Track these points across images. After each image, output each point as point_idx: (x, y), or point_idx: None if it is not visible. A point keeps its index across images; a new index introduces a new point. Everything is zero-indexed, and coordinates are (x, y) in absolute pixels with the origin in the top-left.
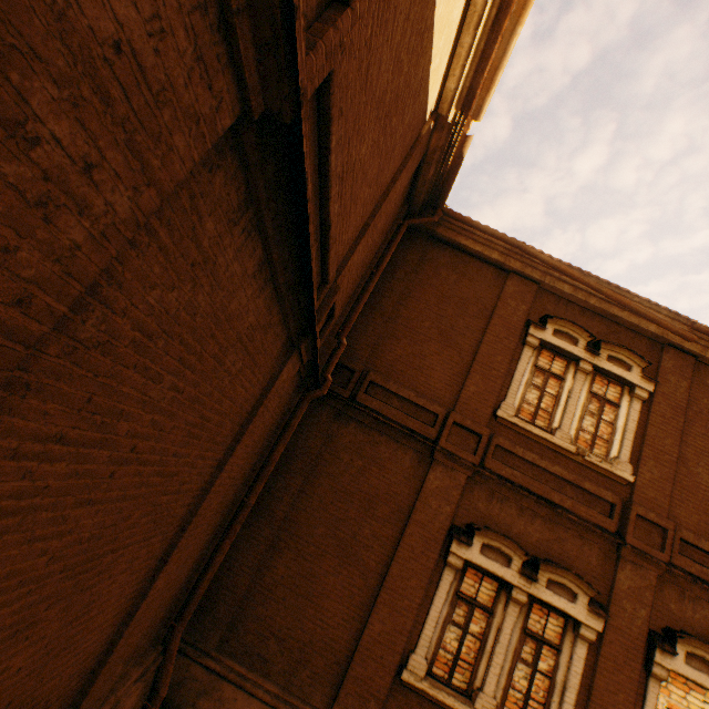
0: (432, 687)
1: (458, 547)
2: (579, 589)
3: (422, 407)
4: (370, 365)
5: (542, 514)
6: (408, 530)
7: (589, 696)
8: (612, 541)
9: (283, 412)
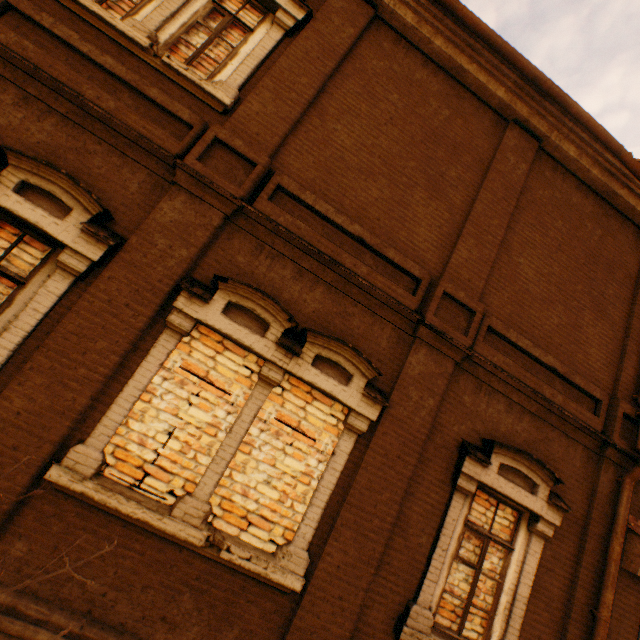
0: None
1: None
2: (79, 205)
3: None
4: None
5: (61, 112)
6: None
7: (46, 340)
8: (168, 164)
9: None
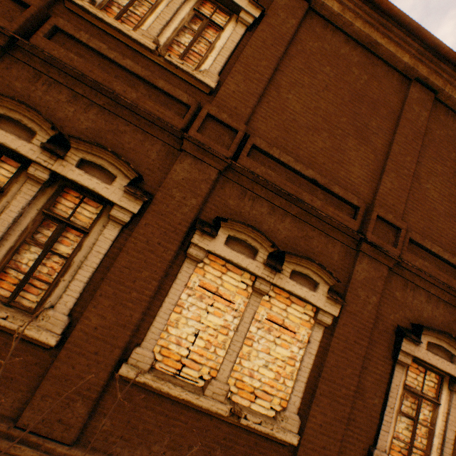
0: None
1: None
2: (120, 173)
3: None
4: None
5: (99, 104)
6: None
7: (107, 274)
8: (176, 136)
9: None
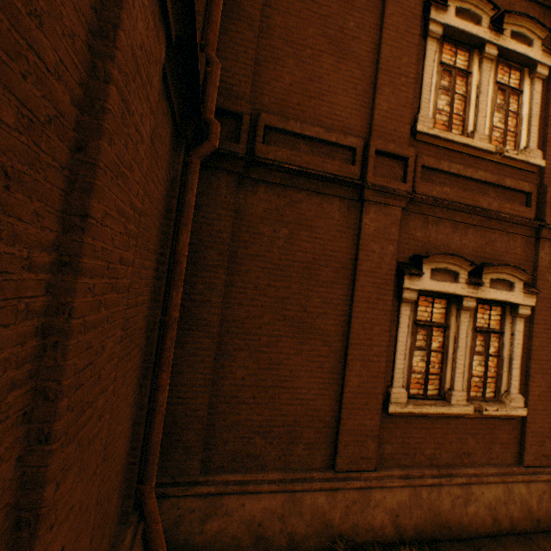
0: (416, 407)
1: (410, 282)
2: (515, 279)
3: (335, 144)
4: (257, 105)
5: (473, 224)
6: (358, 283)
7: (530, 357)
8: (532, 227)
9: (166, 185)
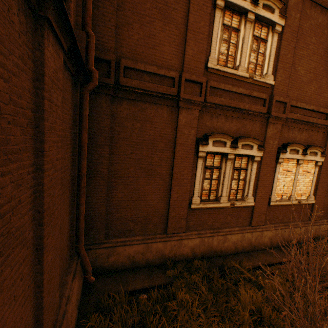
0: (204, 205)
1: (202, 148)
2: (254, 144)
3: (164, 76)
4: (119, 54)
5: (236, 117)
6: (176, 150)
7: (258, 179)
8: (265, 117)
9: (72, 109)
